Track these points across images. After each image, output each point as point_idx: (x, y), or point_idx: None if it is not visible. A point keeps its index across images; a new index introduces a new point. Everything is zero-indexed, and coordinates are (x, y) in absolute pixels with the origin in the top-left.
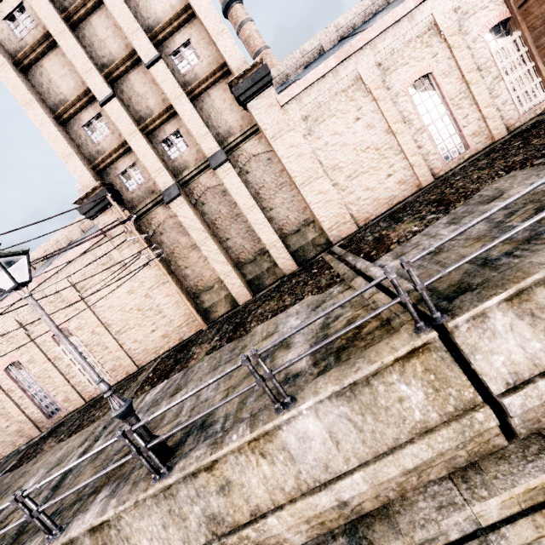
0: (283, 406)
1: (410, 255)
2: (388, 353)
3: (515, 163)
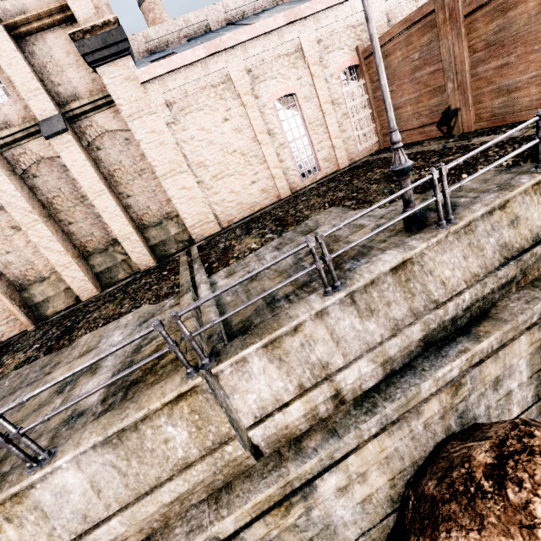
0: (38, 463)
1: (236, 277)
2: (157, 399)
3: (337, 198)
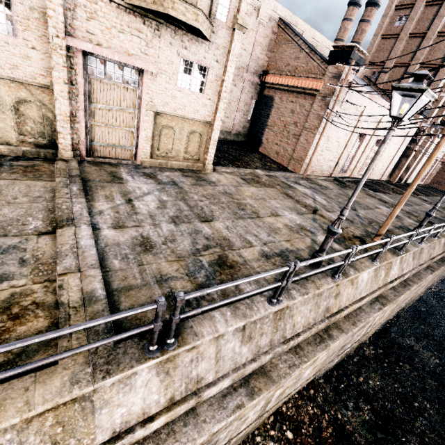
0: None
1: None
2: None
3: None
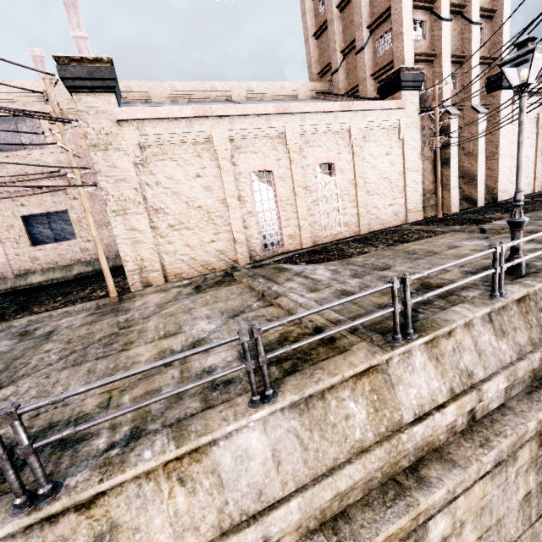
0: None
1: None
2: None
3: None
